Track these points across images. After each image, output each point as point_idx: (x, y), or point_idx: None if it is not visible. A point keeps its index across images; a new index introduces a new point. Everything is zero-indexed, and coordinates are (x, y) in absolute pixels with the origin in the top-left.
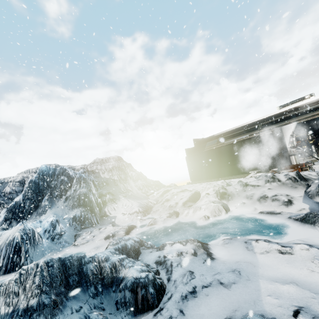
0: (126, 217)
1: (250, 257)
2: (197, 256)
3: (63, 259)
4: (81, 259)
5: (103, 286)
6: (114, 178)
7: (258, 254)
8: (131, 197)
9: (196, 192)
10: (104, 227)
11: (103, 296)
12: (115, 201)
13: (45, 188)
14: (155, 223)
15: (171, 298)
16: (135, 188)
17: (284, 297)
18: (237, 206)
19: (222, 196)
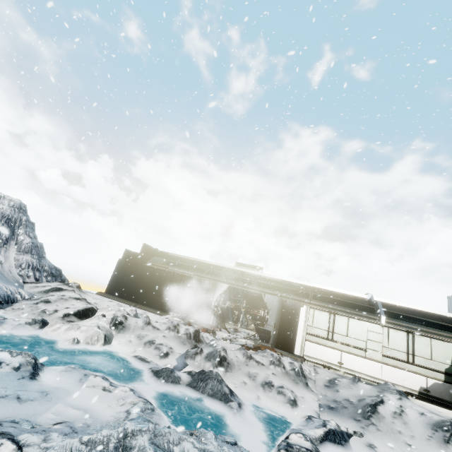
0: None
1: (75, 387)
2: (17, 371)
3: None
4: None
5: None
6: None
7: (84, 386)
8: None
9: (93, 308)
10: None
11: None
12: None
13: None
14: (0, 324)
15: None
16: (13, 262)
17: (64, 415)
18: (121, 341)
19: (116, 324)
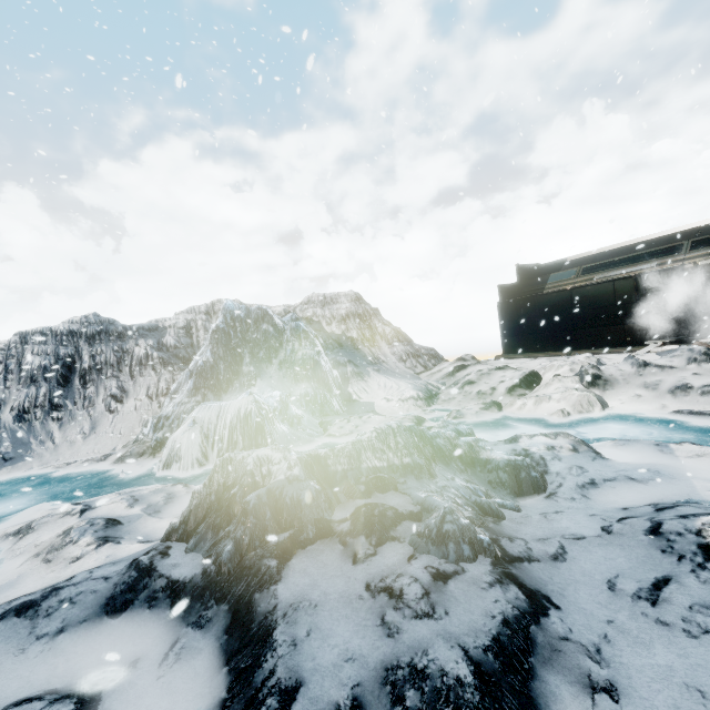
0: (395, 405)
1: (669, 461)
2: (579, 453)
3: (408, 428)
4: (425, 432)
5: (464, 465)
6: (352, 335)
7: (682, 458)
8: (389, 374)
9: (533, 372)
10: (366, 416)
11: (469, 474)
12: (364, 377)
13: (240, 342)
14: (462, 416)
15: (562, 486)
16: (392, 357)
17: None
18: (623, 400)
19: (591, 381)
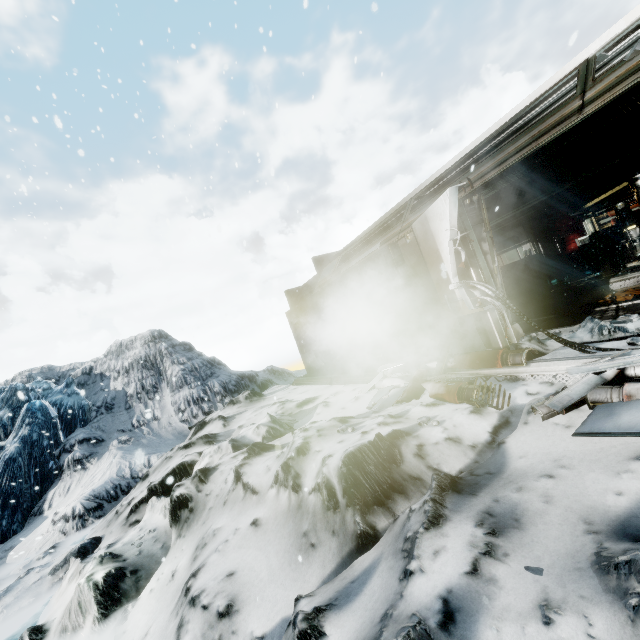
0: (45, 531)
1: None
2: None
3: None
4: None
5: None
6: (129, 390)
7: None
8: (141, 442)
9: (181, 466)
10: None
11: None
12: (87, 464)
13: None
14: None
15: None
16: (171, 409)
17: None
18: (160, 579)
19: (175, 511)
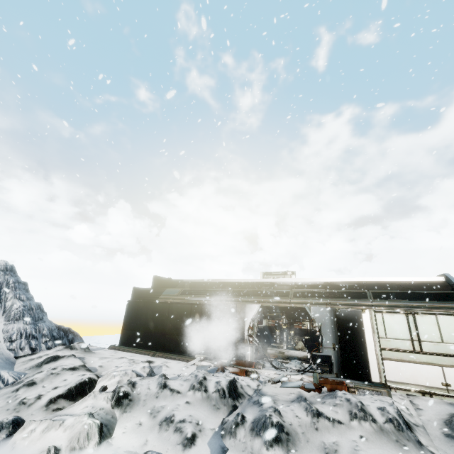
0: None
1: None
2: None
3: None
4: None
5: None
6: None
7: None
8: None
9: (90, 379)
10: None
11: None
12: None
13: None
14: None
15: None
16: (1, 335)
17: None
18: (127, 427)
19: (119, 399)
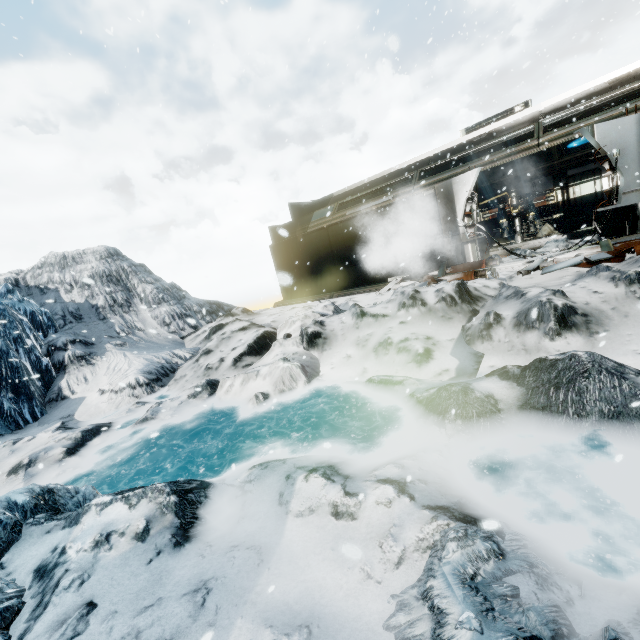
0: (106, 400)
1: (273, 527)
2: (144, 542)
3: None
4: None
5: None
6: (98, 302)
7: (292, 517)
8: (139, 346)
9: (267, 332)
10: (33, 435)
11: None
12: (92, 360)
13: None
14: (155, 416)
15: None
16: (154, 322)
17: None
18: (334, 363)
19: (311, 341)
